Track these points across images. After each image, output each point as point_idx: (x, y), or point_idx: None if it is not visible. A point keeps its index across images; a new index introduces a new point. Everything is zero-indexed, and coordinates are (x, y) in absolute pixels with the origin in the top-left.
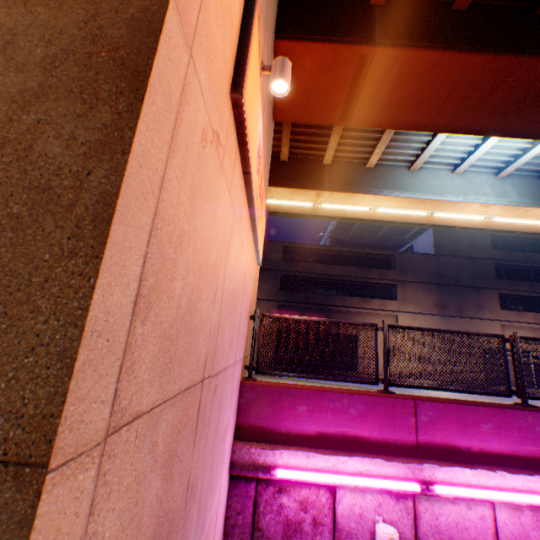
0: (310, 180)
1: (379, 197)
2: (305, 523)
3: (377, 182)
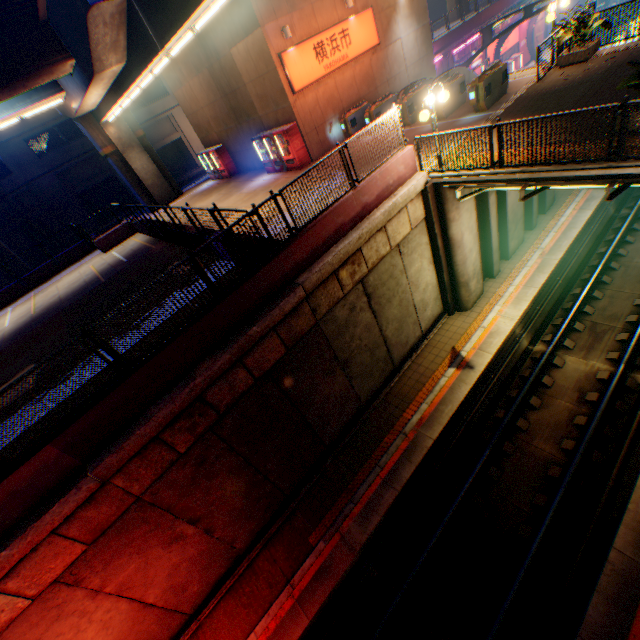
0: None
1: None
2: None
3: None
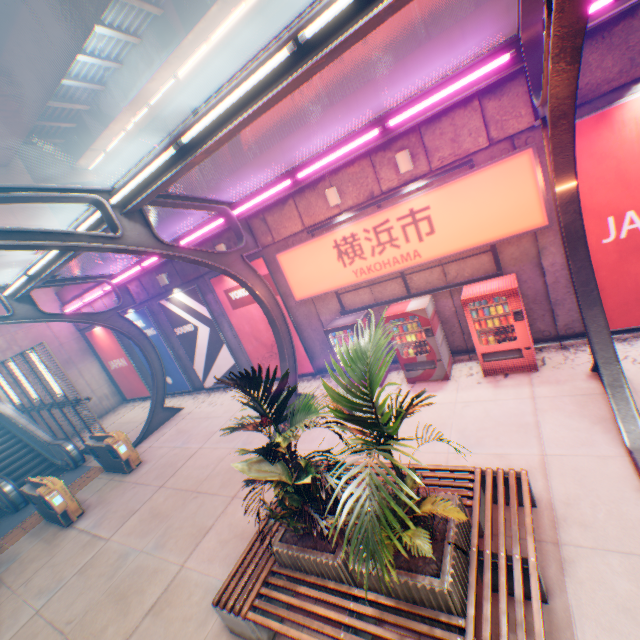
0: (81, 147)
1: (109, 129)
2: None
3: (101, 119)
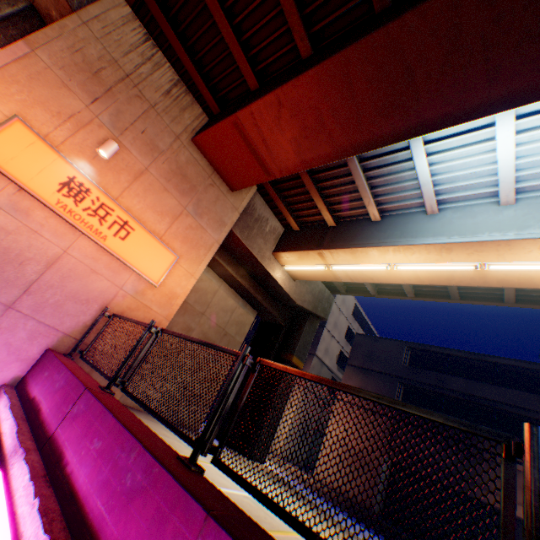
0: (312, 241)
1: (381, 248)
2: None
3: (381, 233)
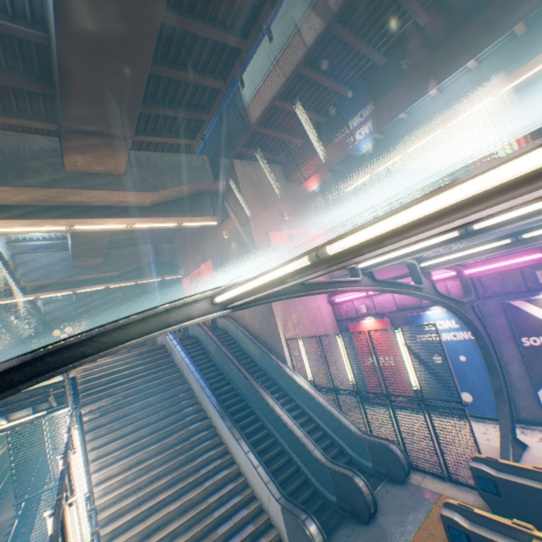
0: (355, 170)
1: (394, 152)
2: (349, 310)
3: (389, 144)
